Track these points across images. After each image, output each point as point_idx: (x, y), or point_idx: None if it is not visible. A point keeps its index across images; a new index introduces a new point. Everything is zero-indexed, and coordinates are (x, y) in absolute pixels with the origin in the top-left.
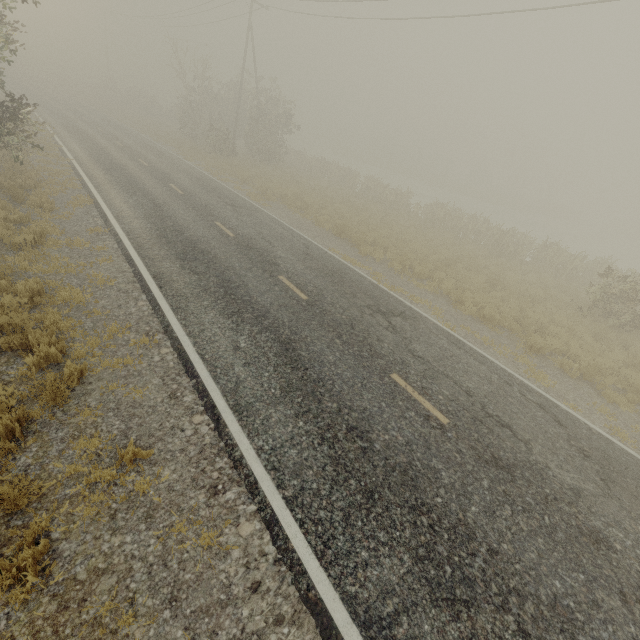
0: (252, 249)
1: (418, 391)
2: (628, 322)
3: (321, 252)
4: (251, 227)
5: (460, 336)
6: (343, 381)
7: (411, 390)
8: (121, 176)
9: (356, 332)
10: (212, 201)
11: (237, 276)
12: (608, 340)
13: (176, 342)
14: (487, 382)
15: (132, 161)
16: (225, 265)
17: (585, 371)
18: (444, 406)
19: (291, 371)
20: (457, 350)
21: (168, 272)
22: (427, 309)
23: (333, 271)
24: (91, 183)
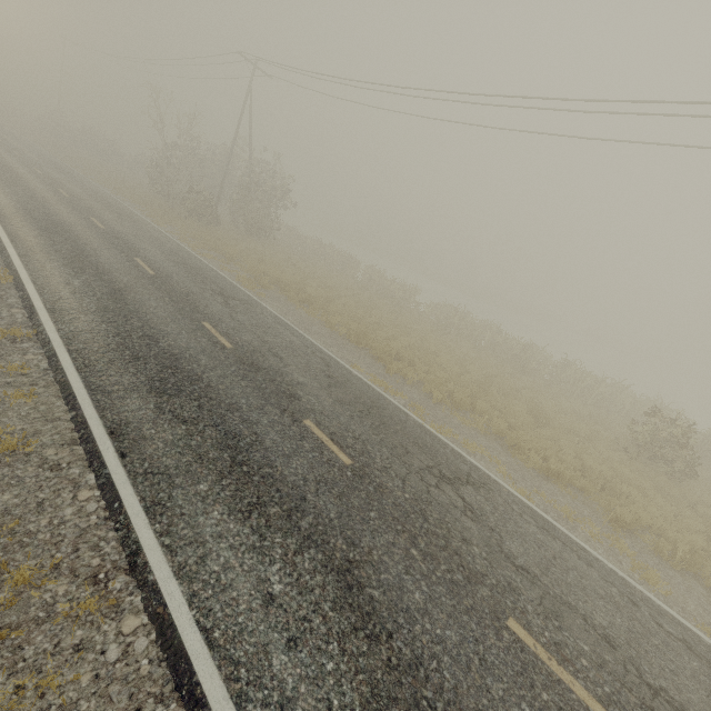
0: (259, 370)
1: (554, 655)
2: (678, 469)
3: (345, 372)
4: (252, 331)
5: (540, 509)
6: (452, 657)
7: (545, 655)
8: (63, 241)
9: (432, 527)
10: (195, 288)
11: (246, 424)
12: (670, 495)
13: (154, 597)
14: (614, 607)
15: (81, 219)
16: (226, 402)
17: (688, 560)
18: (598, 685)
19: (368, 647)
20: (554, 543)
21: (136, 420)
22: (487, 462)
23: (368, 405)
24: (14, 248)
